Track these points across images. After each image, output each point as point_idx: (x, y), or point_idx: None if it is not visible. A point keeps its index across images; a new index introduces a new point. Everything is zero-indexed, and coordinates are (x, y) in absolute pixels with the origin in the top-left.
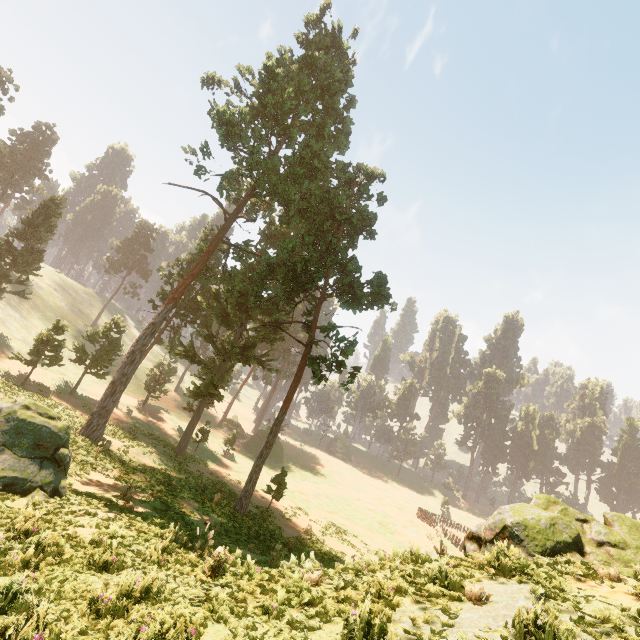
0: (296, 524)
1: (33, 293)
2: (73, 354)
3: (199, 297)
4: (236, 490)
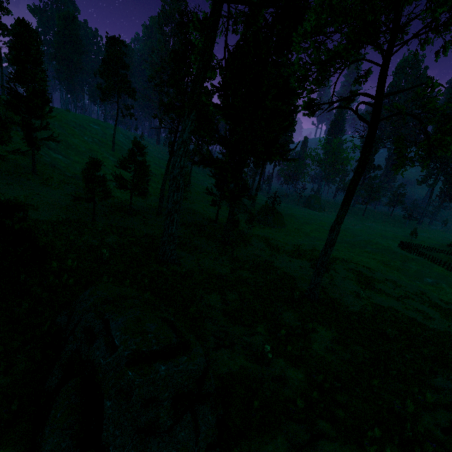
0: (341, 288)
1: (61, 135)
2: (112, 177)
3: (204, 98)
4: (281, 267)
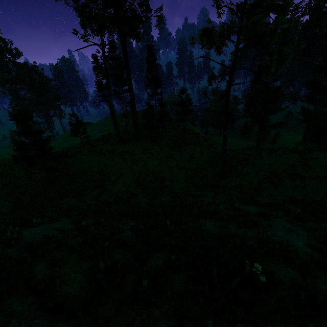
0: None
1: None
2: None
3: None
4: None
